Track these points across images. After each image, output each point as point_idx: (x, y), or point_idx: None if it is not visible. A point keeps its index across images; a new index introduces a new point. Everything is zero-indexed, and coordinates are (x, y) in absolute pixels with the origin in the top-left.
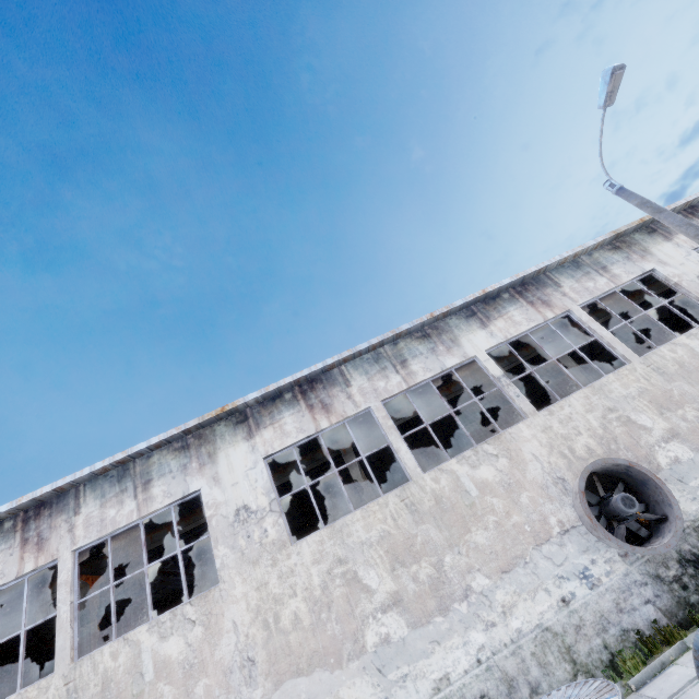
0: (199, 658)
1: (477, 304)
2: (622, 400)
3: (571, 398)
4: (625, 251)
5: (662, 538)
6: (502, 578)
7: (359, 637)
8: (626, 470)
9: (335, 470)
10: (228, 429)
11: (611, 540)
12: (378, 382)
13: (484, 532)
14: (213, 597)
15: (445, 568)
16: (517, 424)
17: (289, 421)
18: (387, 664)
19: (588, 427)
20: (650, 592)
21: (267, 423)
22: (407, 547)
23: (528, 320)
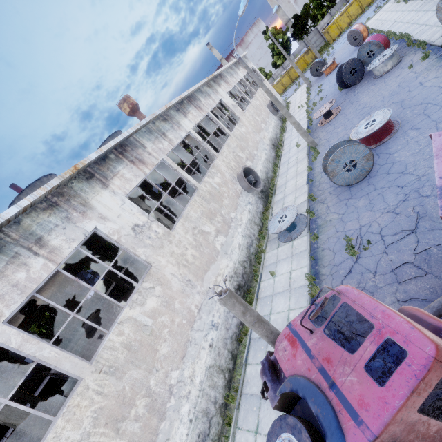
0: (167, 296)
1: (177, 104)
2: (234, 149)
3: (224, 149)
4: (212, 89)
5: (258, 186)
6: (236, 211)
7: (215, 248)
8: (246, 170)
9: (166, 193)
10: (84, 184)
11: (254, 189)
12: (159, 145)
13: (226, 199)
14: (154, 272)
15: (223, 215)
16: (215, 160)
17: (125, 172)
18: (226, 251)
19: (232, 159)
20: (259, 202)
21: (111, 175)
22: (211, 213)
23: (198, 115)
